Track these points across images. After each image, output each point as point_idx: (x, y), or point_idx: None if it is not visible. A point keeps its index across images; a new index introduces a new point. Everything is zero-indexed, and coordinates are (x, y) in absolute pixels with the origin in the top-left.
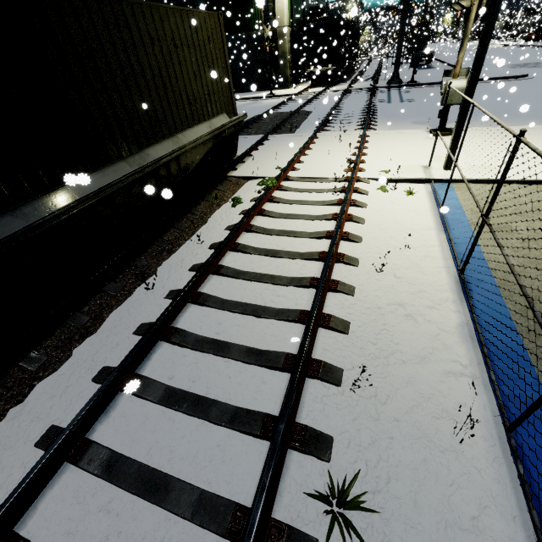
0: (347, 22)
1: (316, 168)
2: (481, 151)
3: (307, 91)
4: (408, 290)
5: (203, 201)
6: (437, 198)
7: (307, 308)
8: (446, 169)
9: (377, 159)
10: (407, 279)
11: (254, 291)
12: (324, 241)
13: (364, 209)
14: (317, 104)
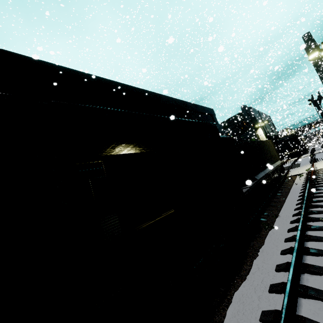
0: (295, 134)
1: None
2: None
3: (288, 160)
4: None
5: (286, 180)
6: None
7: None
8: None
9: None
10: None
11: None
12: None
13: None
14: (299, 161)
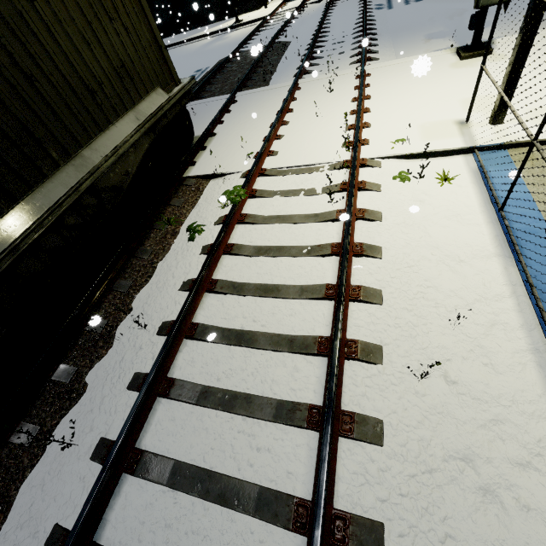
0: None
1: (301, 146)
2: (543, 78)
3: (282, 8)
4: (475, 416)
5: (153, 230)
6: (490, 187)
7: (307, 485)
8: (495, 124)
9: (386, 118)
10: (469, 385)
11: (221, 437)
12: (324, 306)
13: (378, 225)
14: (295, 28)
